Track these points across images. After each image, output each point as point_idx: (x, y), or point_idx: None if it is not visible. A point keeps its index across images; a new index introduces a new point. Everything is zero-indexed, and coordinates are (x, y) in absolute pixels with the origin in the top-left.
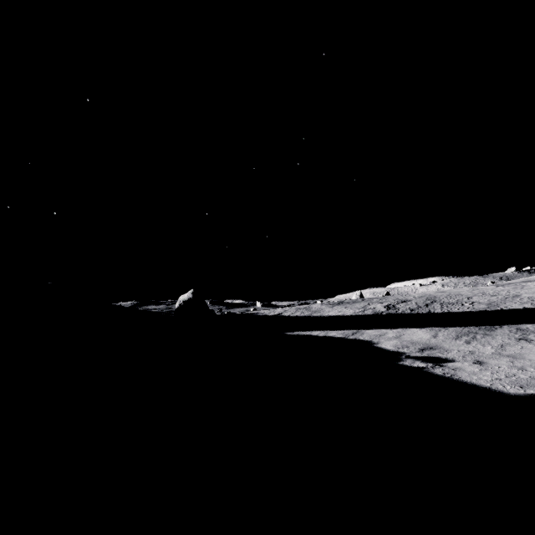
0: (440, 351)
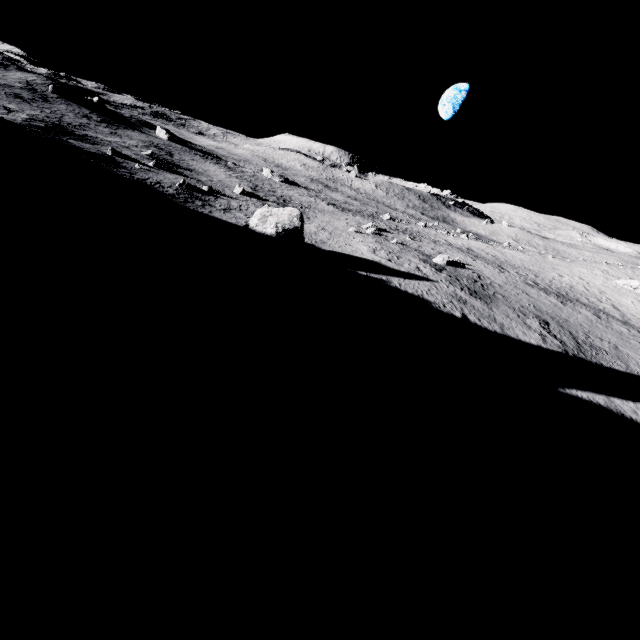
0: None
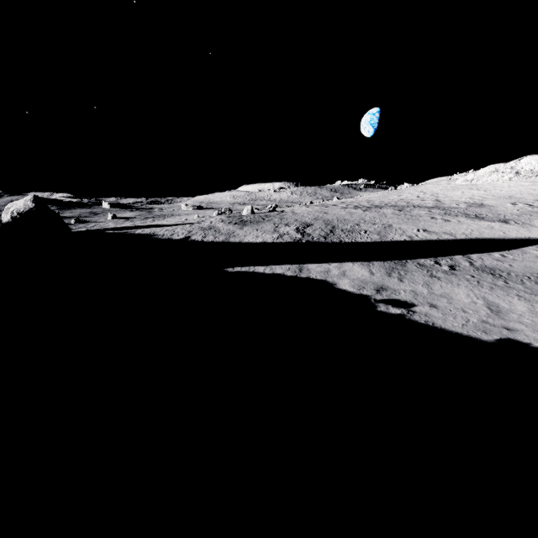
0: (392, 292)
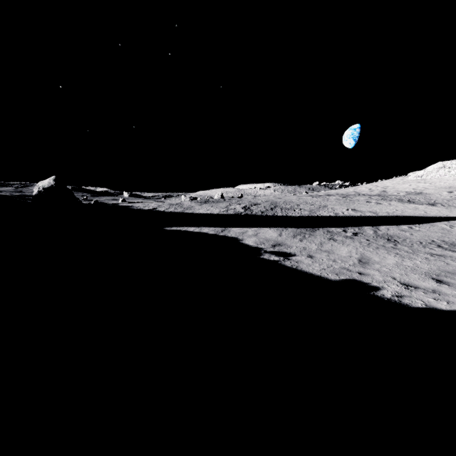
0: (286, 247)
